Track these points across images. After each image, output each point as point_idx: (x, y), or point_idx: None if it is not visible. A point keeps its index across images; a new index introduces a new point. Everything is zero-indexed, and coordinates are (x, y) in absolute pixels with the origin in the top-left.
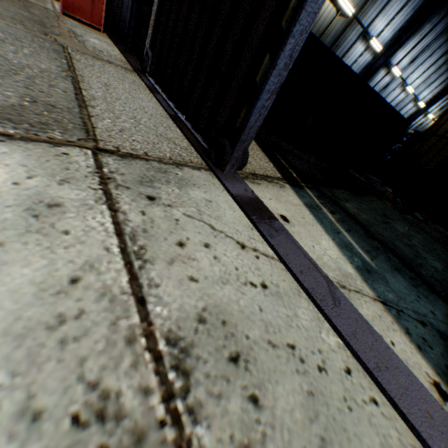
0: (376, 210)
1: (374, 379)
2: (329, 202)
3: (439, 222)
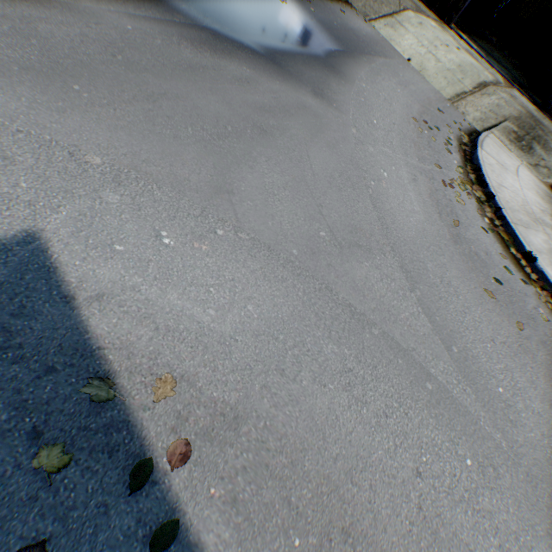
0: (487, 48)
1: (488, 64)
2: (472, 41)
3: (517, 62)
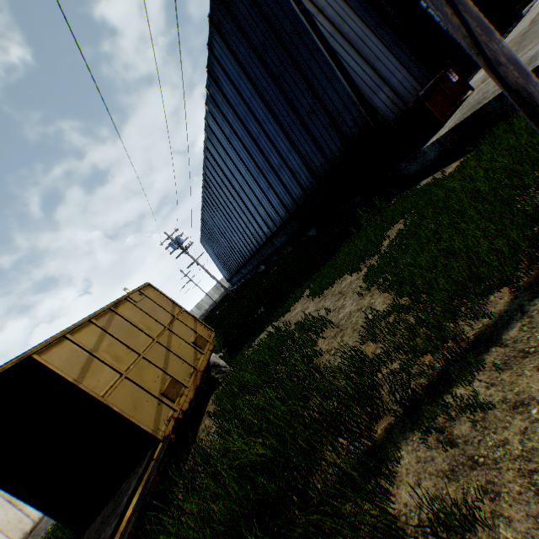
0: None
1: None
2: None
3: None
